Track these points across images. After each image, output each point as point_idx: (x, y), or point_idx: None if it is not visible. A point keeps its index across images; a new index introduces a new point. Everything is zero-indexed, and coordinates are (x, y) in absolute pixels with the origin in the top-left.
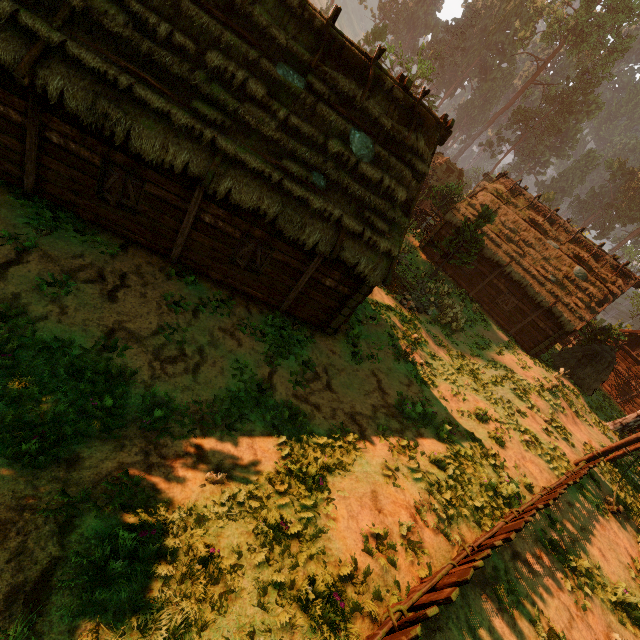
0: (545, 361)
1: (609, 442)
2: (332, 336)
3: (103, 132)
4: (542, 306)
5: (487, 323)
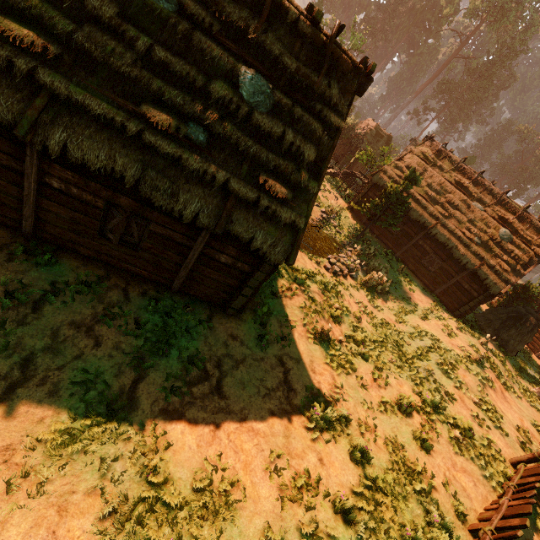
0: (469, 321)
1: (539, 416)
2: (236, 316)
3: None
4: (467, 268)
5: (412, 284)
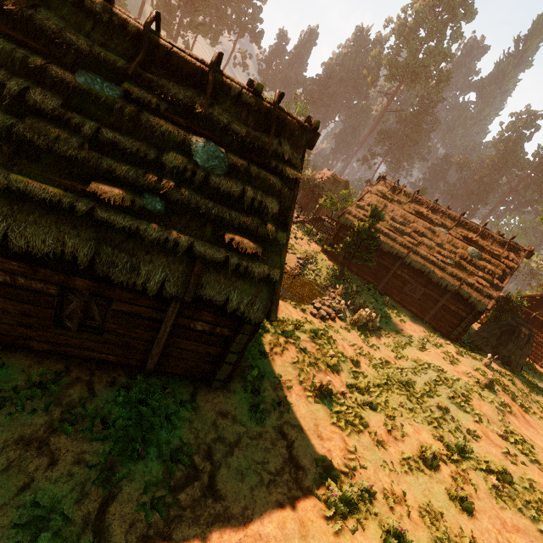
0: (466, 343)
1: None
2: (224, 387)
3: None
4: (449, 290)
5: (401, 315)
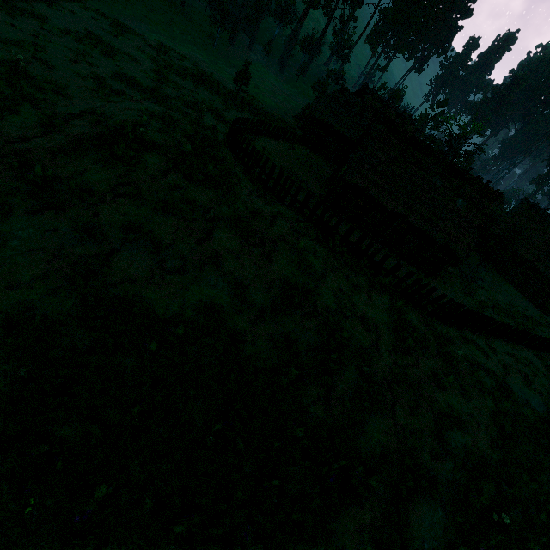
0: None
1: None
2: (434, 279)
3: (379, 202)
4: None
5: (518, 295)
